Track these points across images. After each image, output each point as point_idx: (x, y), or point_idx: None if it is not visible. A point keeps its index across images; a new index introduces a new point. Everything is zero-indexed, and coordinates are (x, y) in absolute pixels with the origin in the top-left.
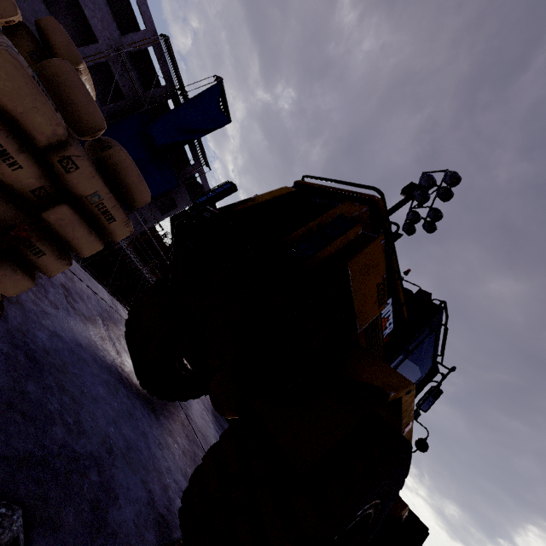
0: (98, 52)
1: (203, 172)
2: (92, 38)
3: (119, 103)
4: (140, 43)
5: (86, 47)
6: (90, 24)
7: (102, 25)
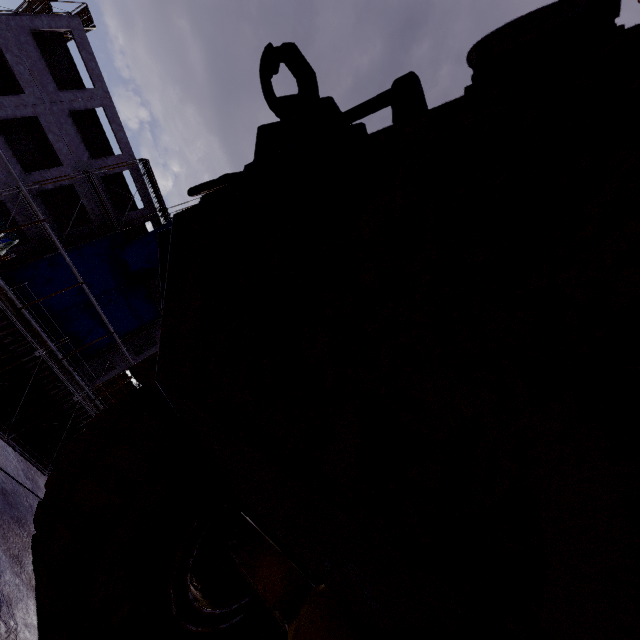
0: (62, 175)
1: None
2: (56, 164)
3: (85, 228)
4: (114, 166)
5: (47, 170)
6: (54, 148)
7: (69, 149)
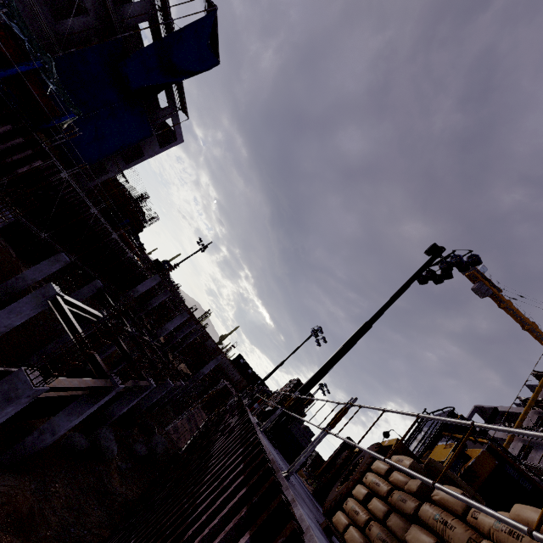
0: None
1: (177, 117)
2: None
3: (80, 19)
4: None
5: None
6: None
7: None
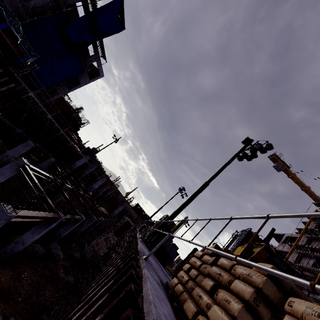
0: None
1: (100, 61)
2: None
3: None
4: None
5: None
6: None
7: None
